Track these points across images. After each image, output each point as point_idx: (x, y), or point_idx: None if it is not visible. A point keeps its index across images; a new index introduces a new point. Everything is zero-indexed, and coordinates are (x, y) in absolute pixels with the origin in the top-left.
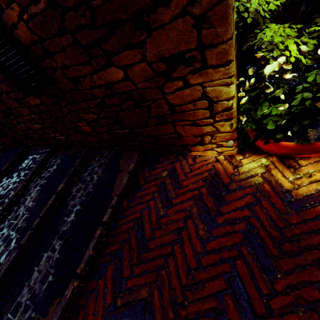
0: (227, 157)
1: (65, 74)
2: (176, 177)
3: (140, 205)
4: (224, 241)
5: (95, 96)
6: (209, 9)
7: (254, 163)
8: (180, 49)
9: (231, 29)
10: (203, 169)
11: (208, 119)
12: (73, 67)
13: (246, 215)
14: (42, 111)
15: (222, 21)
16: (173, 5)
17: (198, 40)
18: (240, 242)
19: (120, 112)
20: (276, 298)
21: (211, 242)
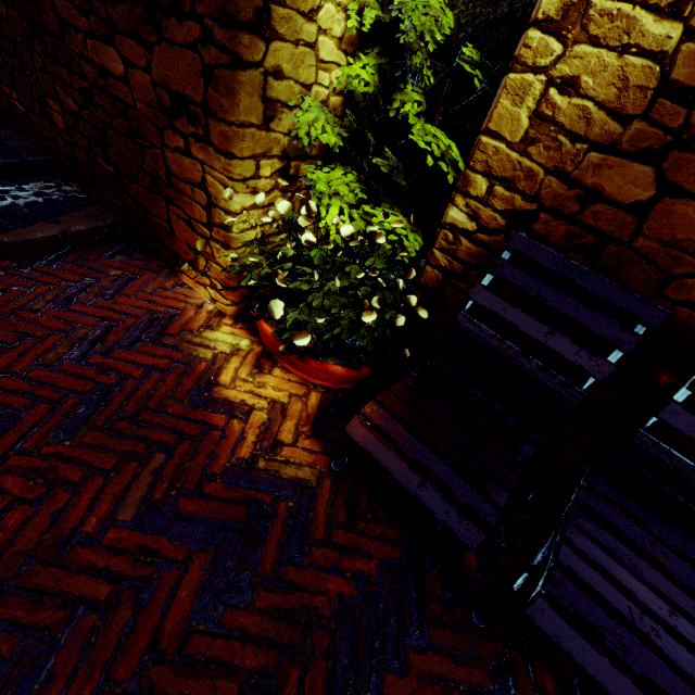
0: (215, 312)
1: (54, 4)
2: (123, 287)
3: (23, 279)
4: (63, 380)
5: (84, 75)
6: (218, 66)
7: (232, 337)
8: (188, 92)
9: (240, 113)
10: (168, 303)
11: (205, 227)
12: (67, 3)
13: (133, 374)
14: (4, 33)
15: (228, 93)
16: (187, 29)
17: (205, 96)
18: (81, 392)
19: (109, 128)
20: (29, 457)
21: (46, 372)
